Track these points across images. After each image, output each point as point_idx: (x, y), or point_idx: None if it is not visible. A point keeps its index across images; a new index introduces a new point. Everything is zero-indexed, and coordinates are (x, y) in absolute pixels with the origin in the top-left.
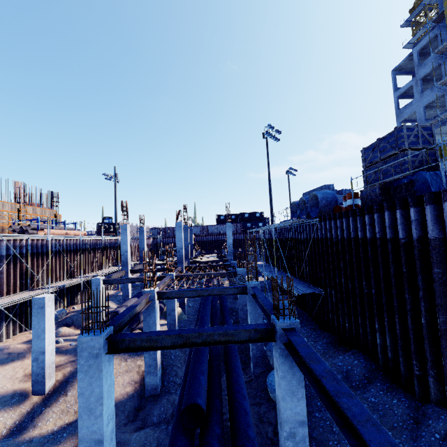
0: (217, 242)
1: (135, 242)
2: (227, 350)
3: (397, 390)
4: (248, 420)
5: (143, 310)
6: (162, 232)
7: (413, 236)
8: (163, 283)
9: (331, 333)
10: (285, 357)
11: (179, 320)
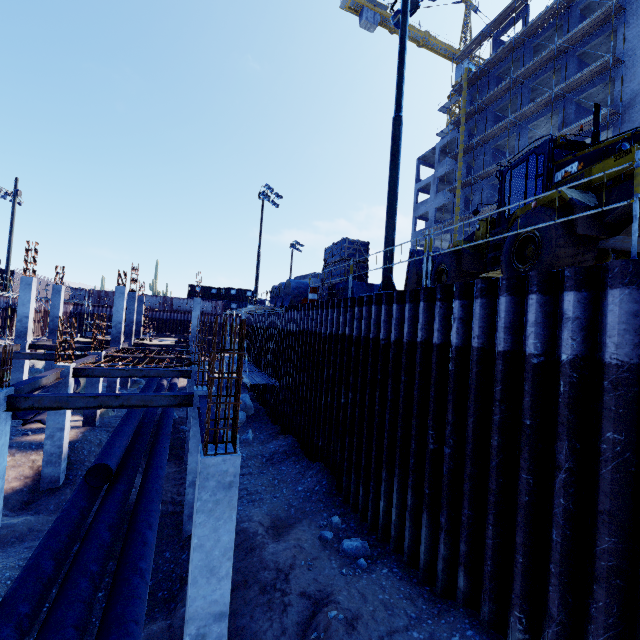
0: (184, 322)
1: (40, 306)
2: (156, 436)
3: (304, 459)
4: (159, 480)
5: (50, 388)
6: (94, 297)
7: (328, 332)
8: (83, 362)
9: (278, 425)
10: (198, 420)
11: (103, 417)
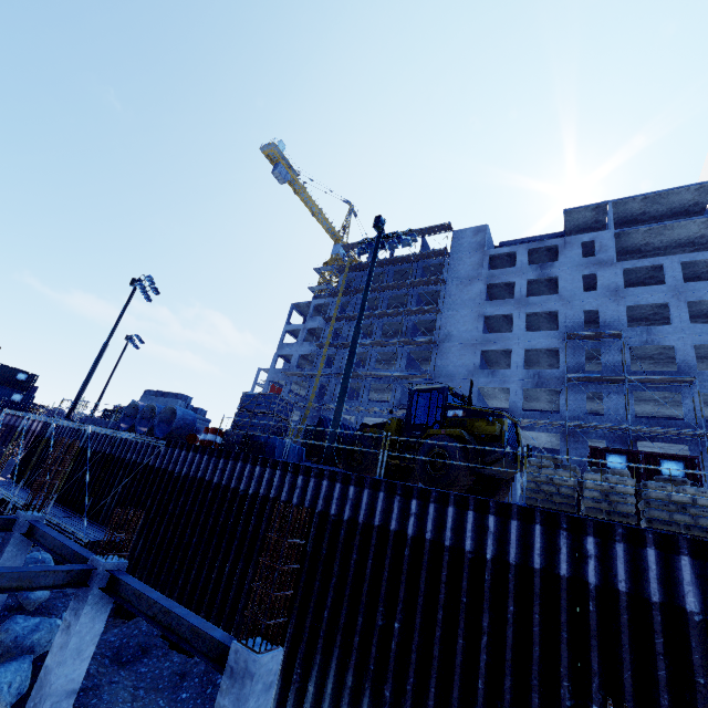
0: None
1: None
2: None
3: (173, 652)
4: None
5: None
6: None
7: (251, 490)
8: None
9: None
10: (93, 606)
11: None
